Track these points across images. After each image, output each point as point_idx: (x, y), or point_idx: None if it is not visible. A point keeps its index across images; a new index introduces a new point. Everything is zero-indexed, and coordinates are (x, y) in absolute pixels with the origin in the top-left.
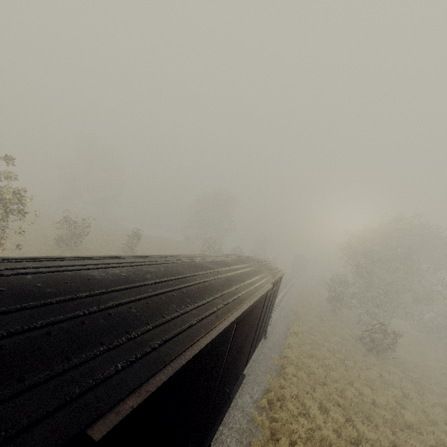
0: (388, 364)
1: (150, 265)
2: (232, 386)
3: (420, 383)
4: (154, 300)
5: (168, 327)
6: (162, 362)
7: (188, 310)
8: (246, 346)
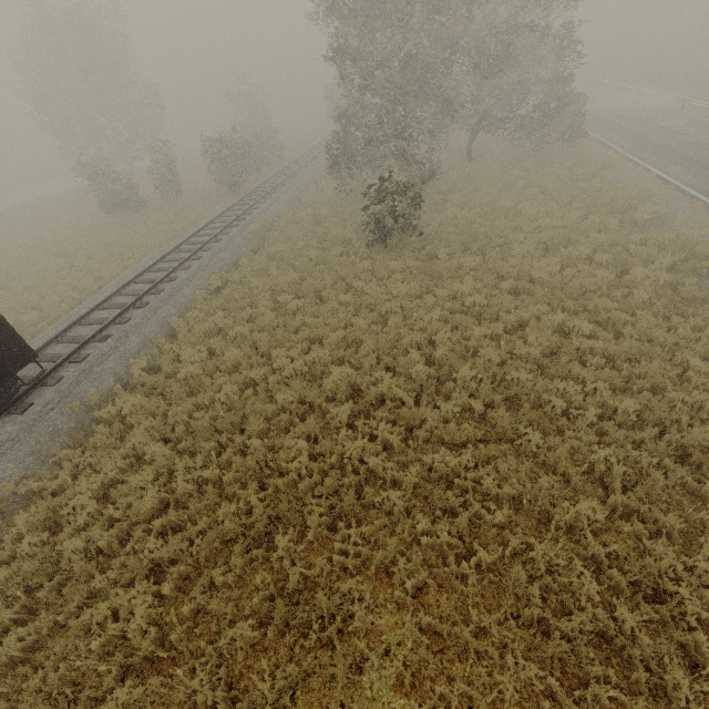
0: (405, 254)
1: None
2: None
3: (434, 270)
4: None
5: None
6: None
7: None
8: None
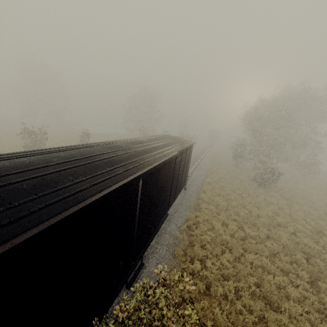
0: (271, 192)
1: (64, 151)
2: (156, 222)
3: (291, 199)
4: (51, 176)
5: (58, 194)
6: (38, 220)
7: (84, 179)
8: (162, 196)
